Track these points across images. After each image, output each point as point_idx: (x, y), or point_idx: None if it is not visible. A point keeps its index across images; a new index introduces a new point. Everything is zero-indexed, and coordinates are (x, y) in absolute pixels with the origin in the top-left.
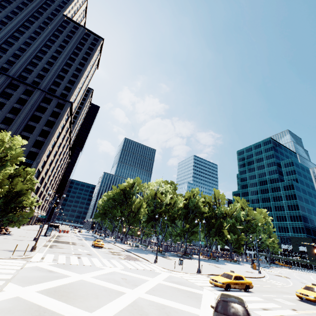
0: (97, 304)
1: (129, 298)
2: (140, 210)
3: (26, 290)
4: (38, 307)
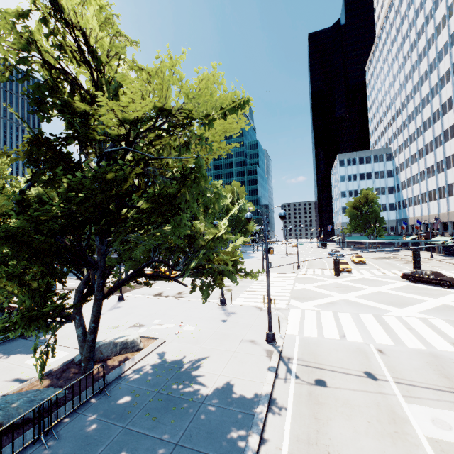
0: (412, 299)
1: (393, 292)
2: None
3: (399, 311)
4: (431, 309)
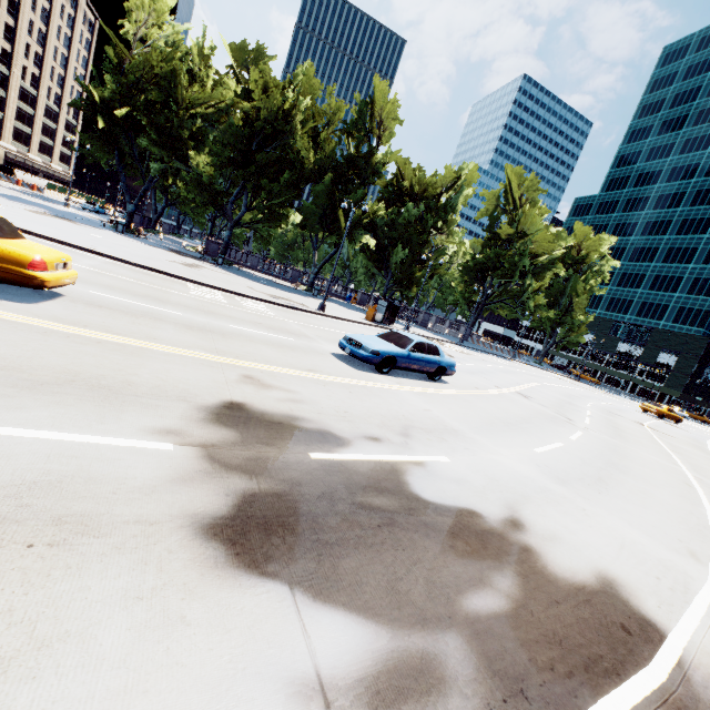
0: None
1: None
2: None
3: None
4: None
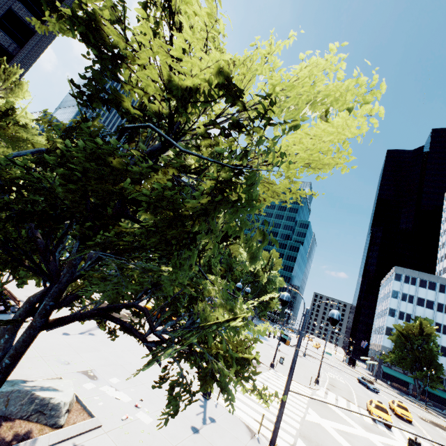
0: None
1: None
2: None
3: None
4: None
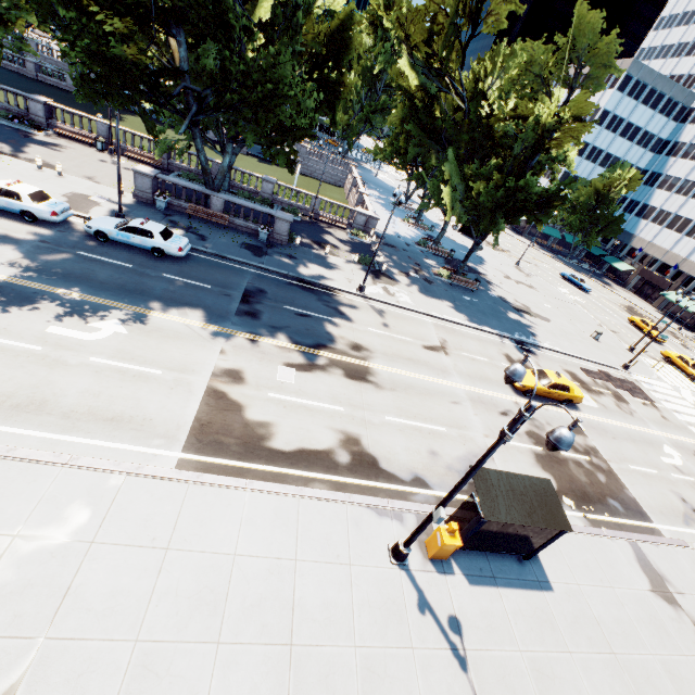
0: None
1: None
2: (344, 83)
3: None
4: None
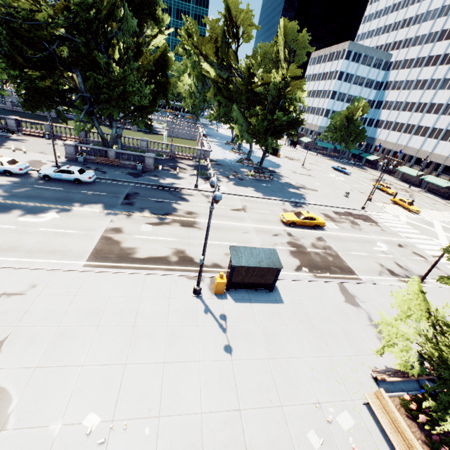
0: None
1: None
2: (169, 81)
3: None
4: None
